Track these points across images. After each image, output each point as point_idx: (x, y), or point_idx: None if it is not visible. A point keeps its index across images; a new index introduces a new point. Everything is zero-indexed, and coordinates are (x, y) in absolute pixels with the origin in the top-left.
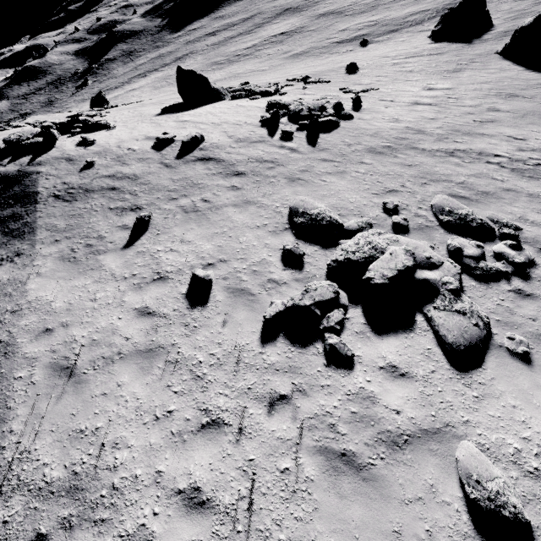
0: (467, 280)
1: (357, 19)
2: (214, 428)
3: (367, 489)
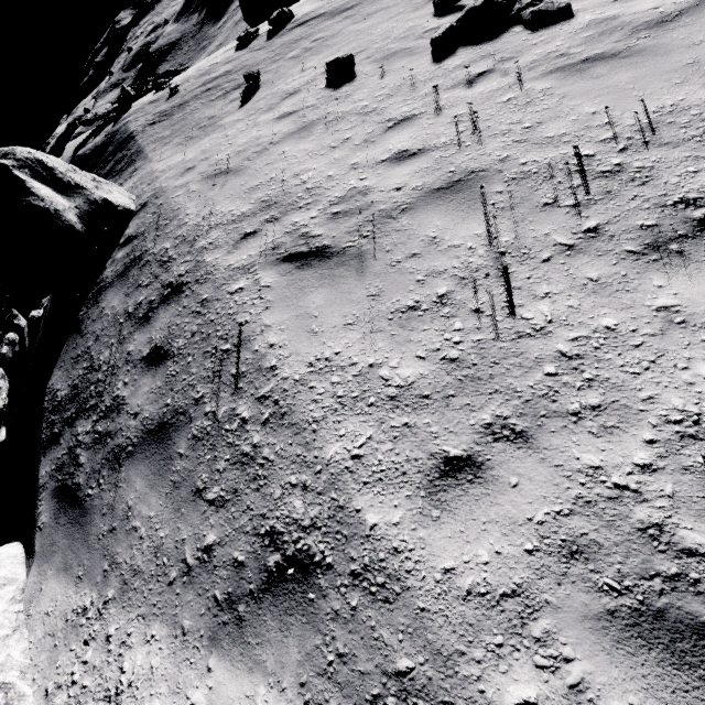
0: None
1: None
2: (404, 122)
3: (631, 60)
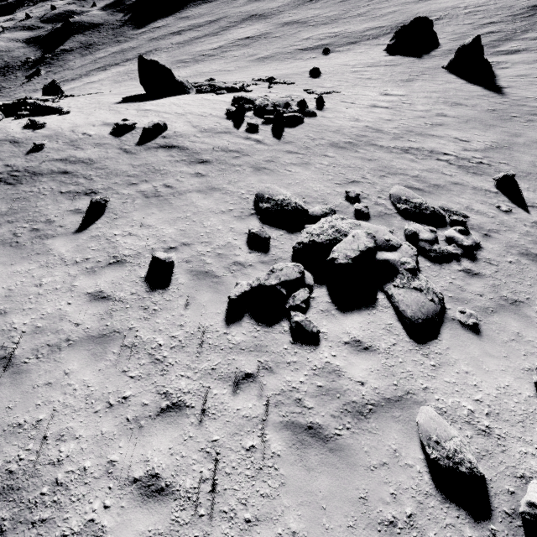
0: (422, 261)
1: (319, 30)
2: (174, 412)
3: (333, 459)
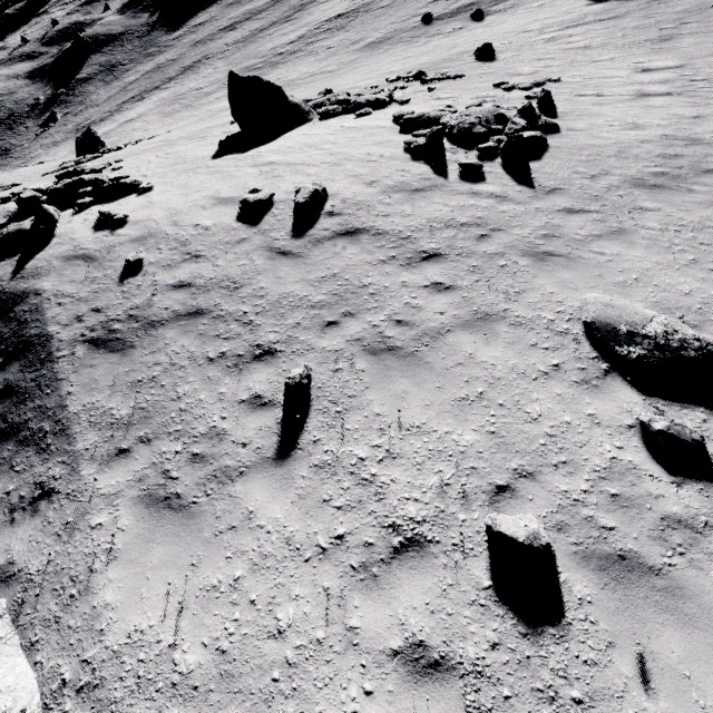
0: None
1: None
2: None
3: None
